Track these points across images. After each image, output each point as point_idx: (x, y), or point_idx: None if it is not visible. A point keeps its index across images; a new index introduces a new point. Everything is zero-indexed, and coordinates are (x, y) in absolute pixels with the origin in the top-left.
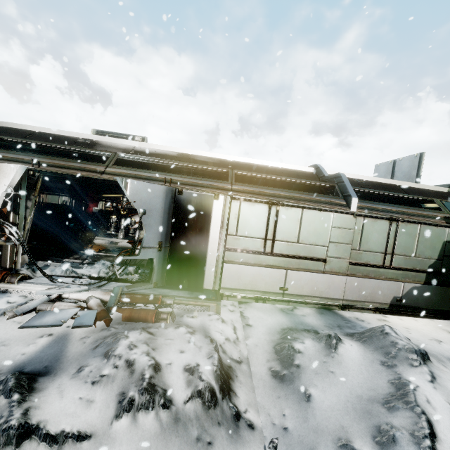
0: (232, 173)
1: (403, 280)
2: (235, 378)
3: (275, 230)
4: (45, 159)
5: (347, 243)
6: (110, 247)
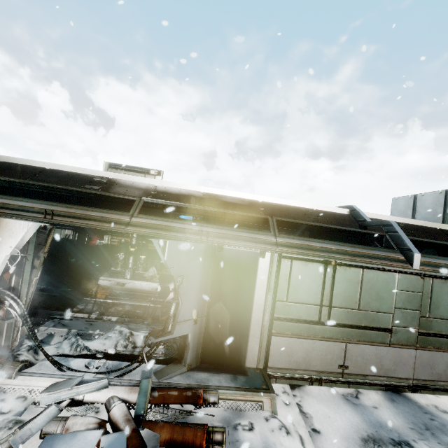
0: (273, 221)
1: None
2: None
3: (331, 294)
4: (59, 208)
5: (415, 309)
6: (116, 289)
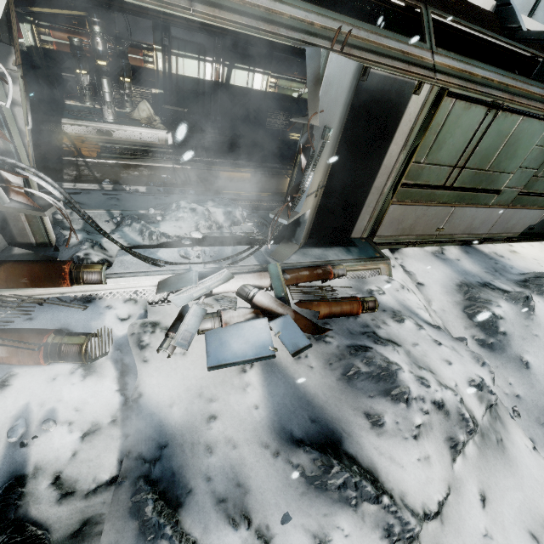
0: (428, 18)
1: None
2: None
3: (473, 152)
4: None
5: (534, 168)
6: (101, 141)
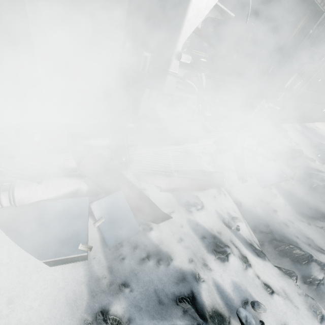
0: None
1: None
2: None
3: None
4: None
5: None
6: None
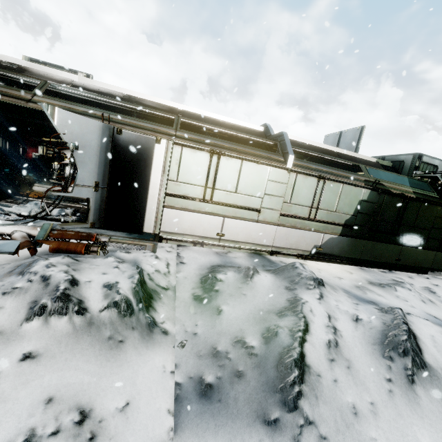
0: (178, 119)
1: (323, 231)
2: (158, 299)
3: (215, 179)
4: None
5: (280, 196)
6: (52, 195)
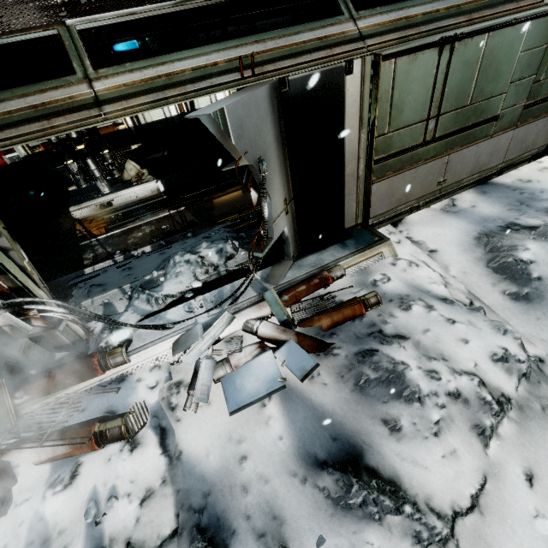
0: None
1: None
2: None
3: (442, 96)
4: None
5: (531, 75)
6: (105, 214)
